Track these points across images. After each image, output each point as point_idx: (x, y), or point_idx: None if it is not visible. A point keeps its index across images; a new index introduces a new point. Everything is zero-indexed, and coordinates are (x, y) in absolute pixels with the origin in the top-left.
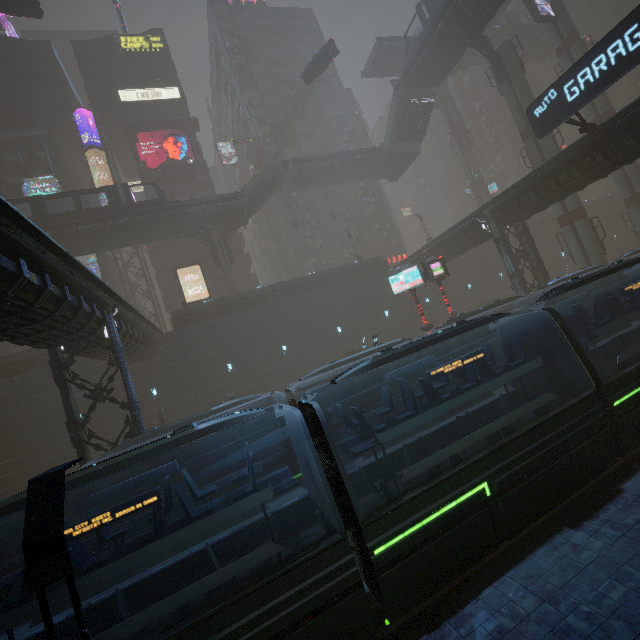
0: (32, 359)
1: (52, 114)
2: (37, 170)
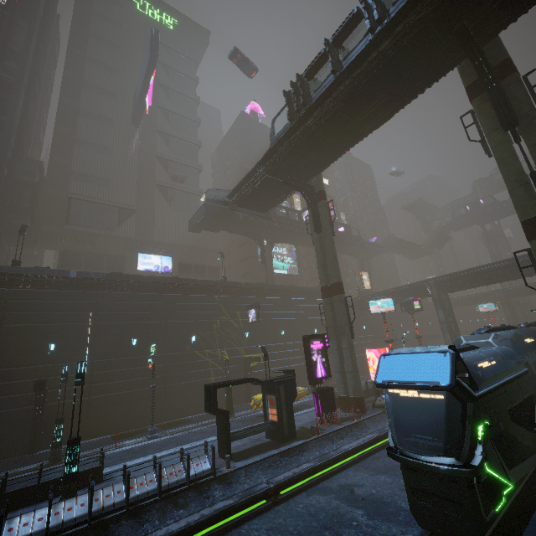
0: None
1: None
2: None
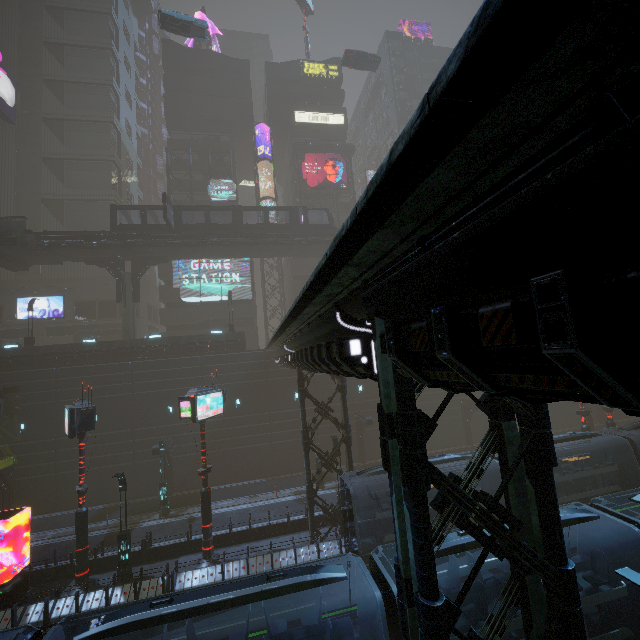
0: (211, 343)
1: (236, 124)
2: (216, 171)
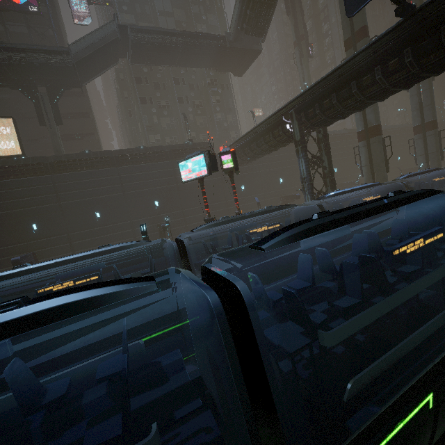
0: None
1: None
2: None
